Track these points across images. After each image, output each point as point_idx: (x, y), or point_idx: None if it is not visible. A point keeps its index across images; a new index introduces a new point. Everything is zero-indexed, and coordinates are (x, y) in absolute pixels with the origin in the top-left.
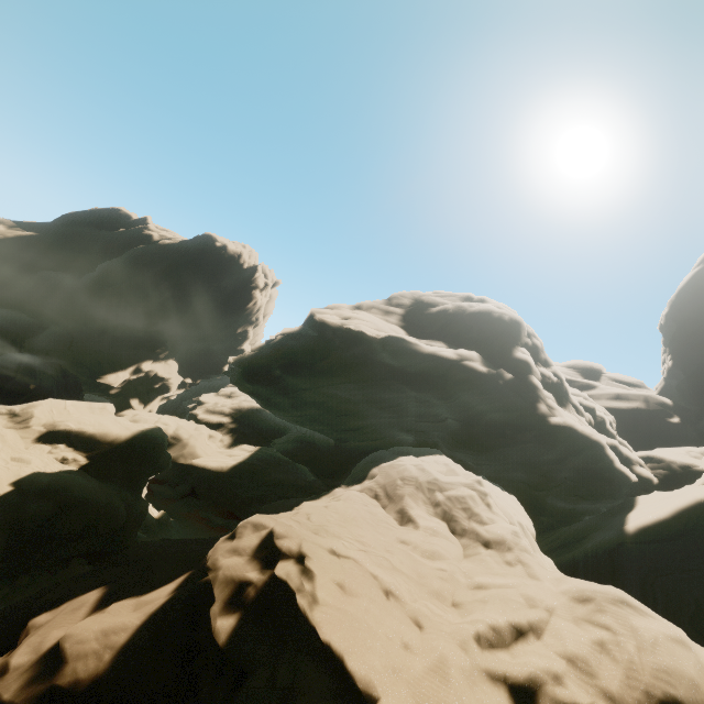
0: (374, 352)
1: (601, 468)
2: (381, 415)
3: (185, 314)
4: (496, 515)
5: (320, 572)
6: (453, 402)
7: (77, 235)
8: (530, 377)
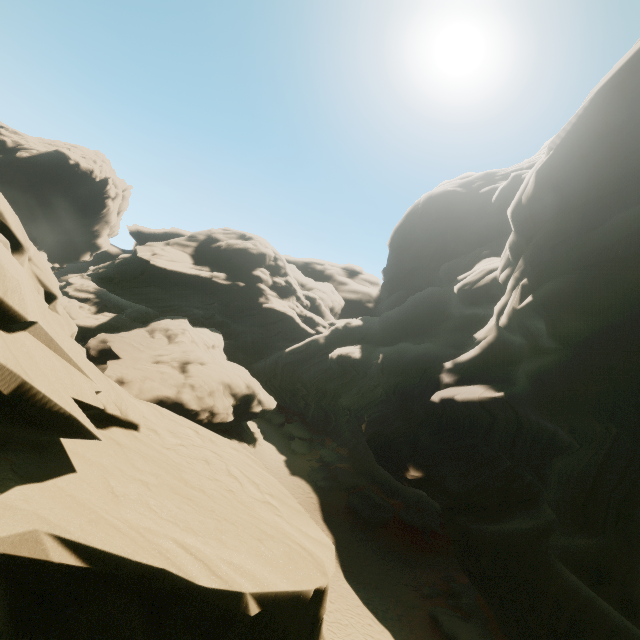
0: (167, 273)
1: (294, 327)
2: (180, 300)
3: (49, 218)
4: (186, 336)
5: (118, 343)
6: (214, 296)
7: None
8: (259, 285)
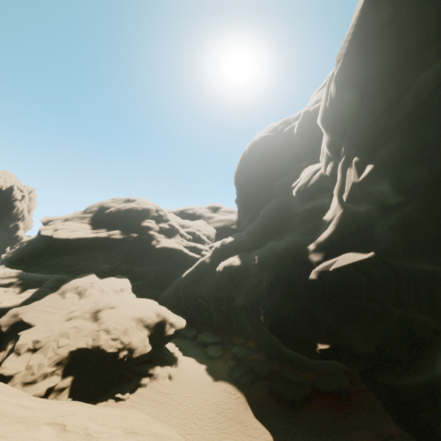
0: (70, 242)
1: (184, 257)
2: (87, 261)
3: None
4: (94, 288)
5: (29, 313)
6: (114, 250)
7: None
8: (149, 232)
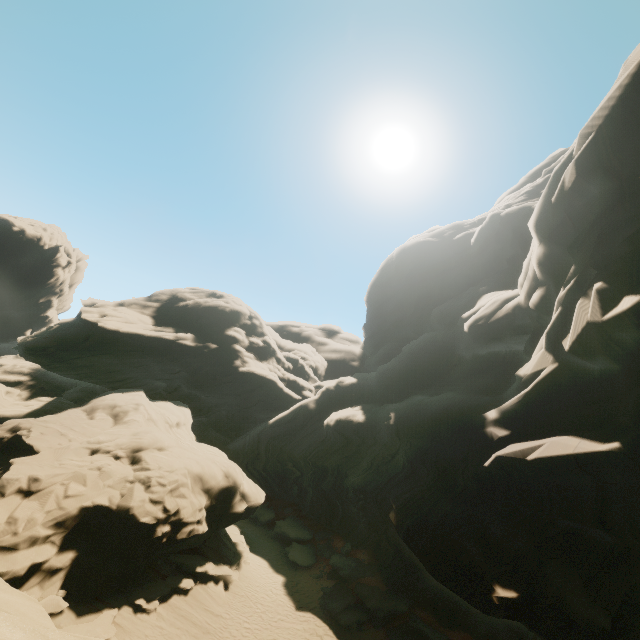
0: (120, 337)
1: (276, 393)
2: (136, 371)
3: None
4: (140, 412)
5: (35, 430)
6: (179, 362)
7: None
8: (234, 346)
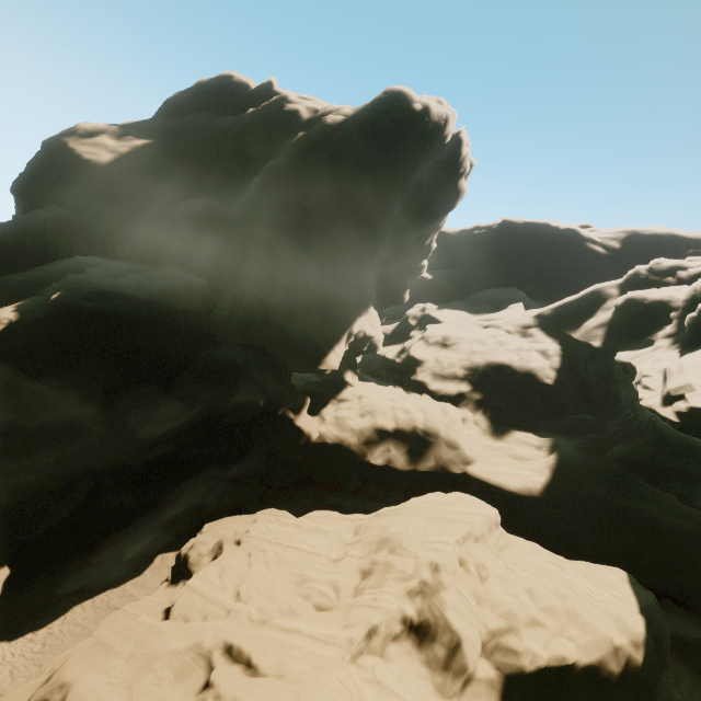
0: None
1: None
2: None
3: (385, 238)
4: None
5: None
6: None
7: (197, 132)
8: None
